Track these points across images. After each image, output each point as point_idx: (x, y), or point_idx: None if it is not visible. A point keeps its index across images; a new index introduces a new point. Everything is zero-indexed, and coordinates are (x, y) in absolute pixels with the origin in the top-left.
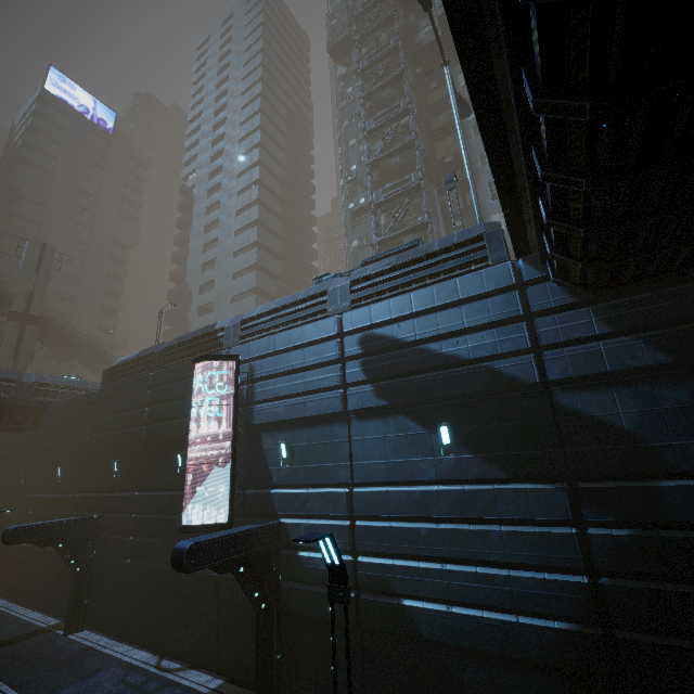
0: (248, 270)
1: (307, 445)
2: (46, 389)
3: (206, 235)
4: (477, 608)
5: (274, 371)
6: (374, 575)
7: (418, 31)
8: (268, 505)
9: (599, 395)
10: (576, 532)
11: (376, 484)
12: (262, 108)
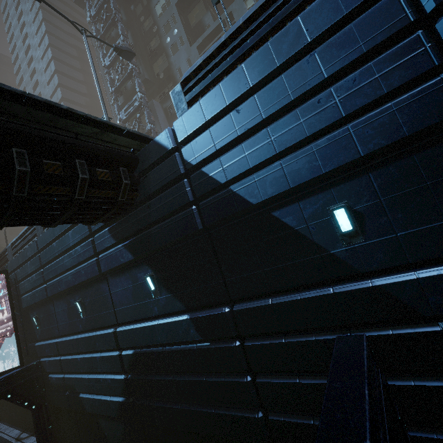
0: None
1: (43, 316)
2: None
3: None
4: (101, 394)
5: (23, 276)
6: (70, 383)
7: None
8: (35, 352)
9: (121, 278)
10: (118, 354)
11: (70, 334)
12: (54, 56)
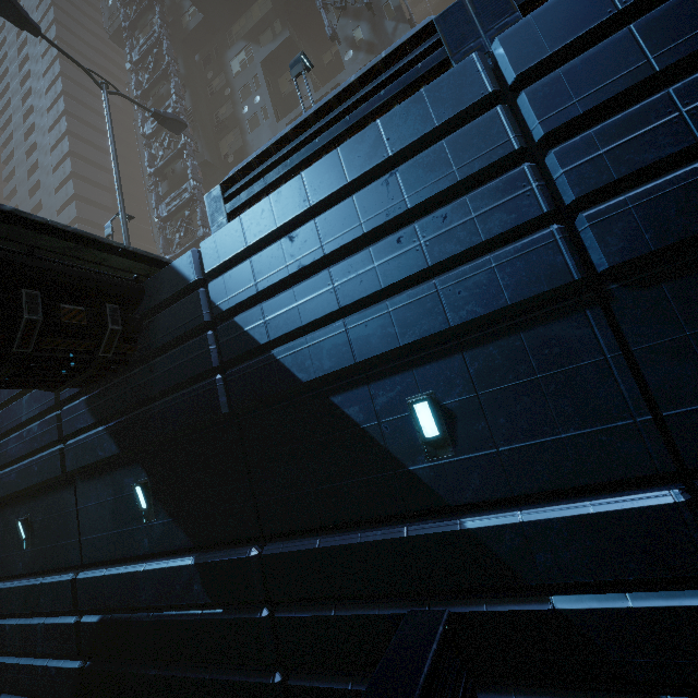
0: None
1: None
2: None
3: None
4: (37, 696)
5: None
6: None
7: (183, 14)
8: None
9: (97, 483)
10: (74, 622)
11: (2, 577)
12: (68, 109)
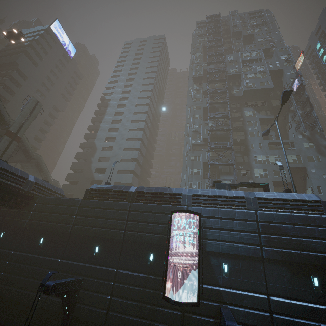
0: (133, 149)
1: (239, 268)
2: (37, 187)
3: (112, 124)
4: None
5: (219, 227)
6: None
7: (232, 89)
8: (218, 296)
9: None
10: None
11: (278, 296)
12: (154, 83)
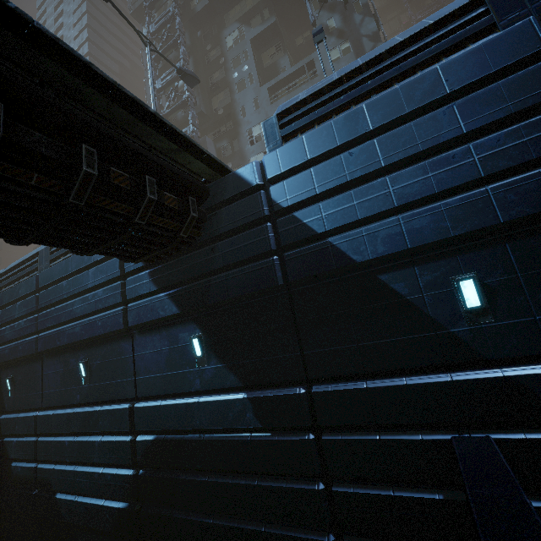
0: None
1: (22, 379)
2: None
3: None
4: (90, 496)
5: (5, 320)
6: (44, 477)
7: None
8: None
9: (153, 336)
10: (130, 440)
11: (57, 406)
12: None
